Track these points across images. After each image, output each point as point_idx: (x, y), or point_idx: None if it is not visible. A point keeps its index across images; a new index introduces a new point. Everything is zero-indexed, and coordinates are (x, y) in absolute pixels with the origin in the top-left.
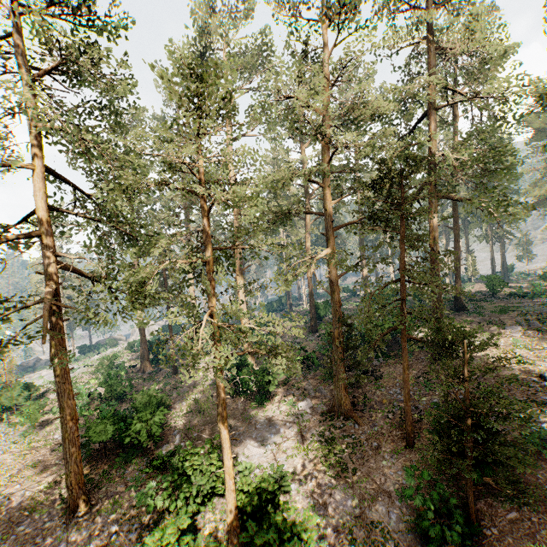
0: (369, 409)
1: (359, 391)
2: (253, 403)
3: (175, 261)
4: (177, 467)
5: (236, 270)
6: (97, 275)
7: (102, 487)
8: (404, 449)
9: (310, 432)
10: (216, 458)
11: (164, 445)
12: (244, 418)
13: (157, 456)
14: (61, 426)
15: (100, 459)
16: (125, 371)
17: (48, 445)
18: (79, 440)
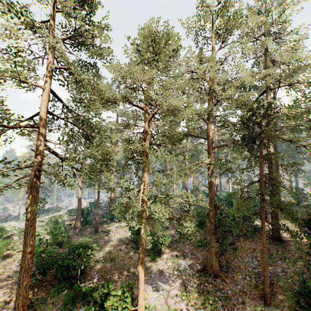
0: (231, 271)
1: (222, 257)
2: (149, 258)
3: (127, 146)
4: (96, 301)
5: None
6: (67, 157)
7: (39, 310)
8: (264, 306)
9: (190, 284)
10: (128, 297)
11: (86, 282)
12: None
13: (81, 290)
14: (22, 258)
15: (40, 287)
16: (64, 227)
17: (6, 272)
18: (31, 270)
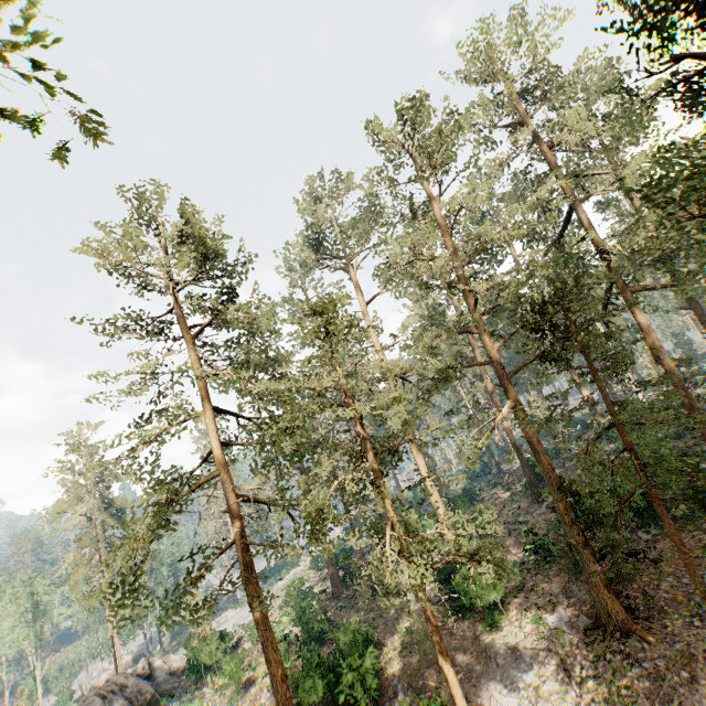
0: (658, 615)
1: (632, 585)
2: (484, 626)
3: (345, 479)
4: None
5: (410, 446)
6: (272, 500)
7: None
8: None
9: (577, 663)
10: None
11: (386, 701)
12: (478, 650)
13: None
14: (272, 685)
15: None
16: (316, 599)
17: None
18: (292, 701)
